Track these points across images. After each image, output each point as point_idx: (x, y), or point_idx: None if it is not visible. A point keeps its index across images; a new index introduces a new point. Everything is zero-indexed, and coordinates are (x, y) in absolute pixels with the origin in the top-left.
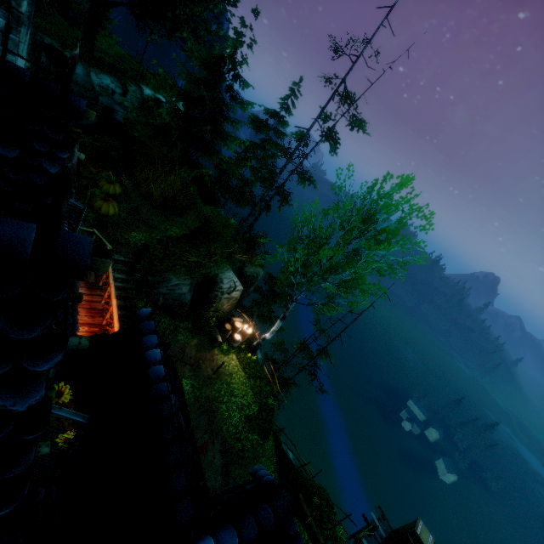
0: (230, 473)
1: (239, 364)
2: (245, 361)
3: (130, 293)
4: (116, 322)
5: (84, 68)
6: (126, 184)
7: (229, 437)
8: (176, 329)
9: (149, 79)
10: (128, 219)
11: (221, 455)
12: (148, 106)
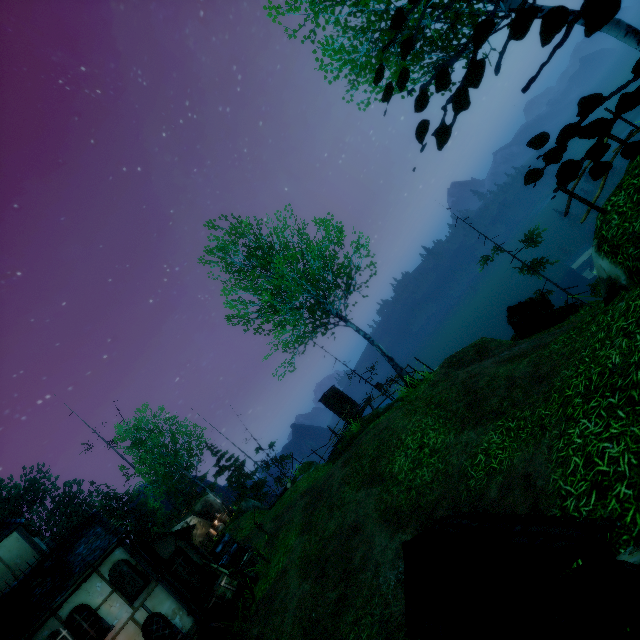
0: None
1: None
2: None
3: None
4: None
5: None
6: None
7: None
8: None
9: None
10: None
11: None
12: None
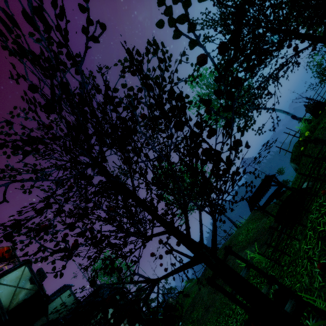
0: None
1: None
2: None
3: None
4: None
5: None
6: None
7: None
8: None
9: None
10: None
11: None
12: None
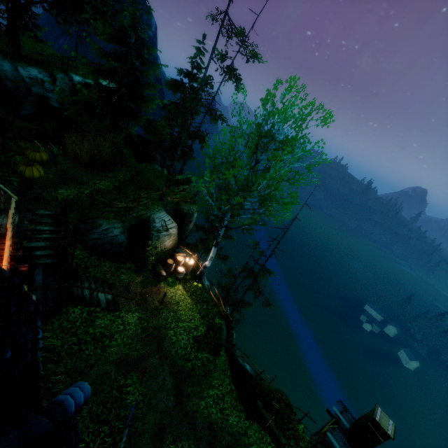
0: (183, 391)
1: (185, 293)
2: (191, 290)
3: (60, 242)
4: (4, 261)
5: (11, 64)
6: (56, 153)
7: (178, 359)
8: (118, 270)
9: (76, 67)
10: (56, 180)
11: (172, 376)
12: (80, 91)
